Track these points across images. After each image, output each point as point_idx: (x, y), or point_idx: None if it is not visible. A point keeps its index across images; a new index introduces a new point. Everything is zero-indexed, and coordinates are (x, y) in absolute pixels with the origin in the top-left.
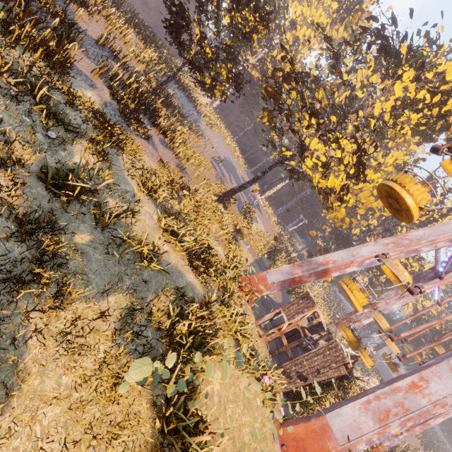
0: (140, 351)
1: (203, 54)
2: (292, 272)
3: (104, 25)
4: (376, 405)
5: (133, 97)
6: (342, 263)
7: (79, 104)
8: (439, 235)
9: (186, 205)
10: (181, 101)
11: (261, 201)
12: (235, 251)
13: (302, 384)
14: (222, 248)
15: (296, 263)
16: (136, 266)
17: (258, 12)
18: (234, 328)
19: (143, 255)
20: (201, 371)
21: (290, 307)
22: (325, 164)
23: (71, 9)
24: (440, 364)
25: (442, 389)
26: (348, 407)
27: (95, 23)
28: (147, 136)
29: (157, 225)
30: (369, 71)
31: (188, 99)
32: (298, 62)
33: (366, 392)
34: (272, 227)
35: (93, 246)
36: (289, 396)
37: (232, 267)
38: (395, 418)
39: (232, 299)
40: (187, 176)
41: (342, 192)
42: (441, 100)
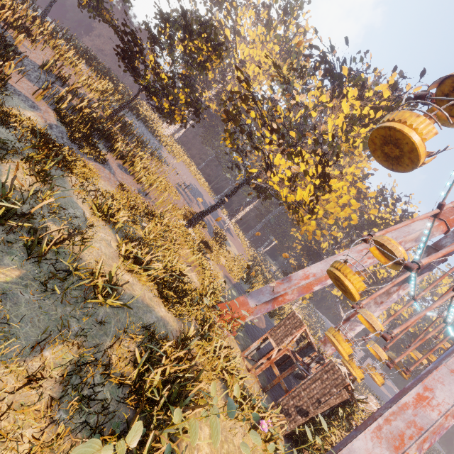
0: (92, 424)
1: (159, 81)
2: (274, 291)
3: (51, 55)
4: (388, 429)
5: (86, 123)
6: (322, 274)
7: (14, 122)
8: (405, 236)
9: (151, 230)
10: (141, 130)
11: (231, 225)
12: (211, 277)
13: (303, 420)
14: (196, 275)
15: (277, 281)
16: (88, 304)
17: (210, 42)
18: (218, 366)
19: (97, 289)
20: (183, 434)
21: (277, 330)
22: (291, 178)
23: (11, 35)
24: (439, 368)
25: (448, 396)
26: (359, 439)
27: (40, 51)
28: (103, 160)
29: (117, 253)
30: (317, 93)
31: (147, 129)
32: (251, 96)
33: (374, 416)
34: (245, 250)
35: (23, 284)
36: (290, 439)
37: (208, 294)
38: (411, 442)
39: (213, 331)
40: (151, 202)
41: (311, 203)
42: (382, 115)
